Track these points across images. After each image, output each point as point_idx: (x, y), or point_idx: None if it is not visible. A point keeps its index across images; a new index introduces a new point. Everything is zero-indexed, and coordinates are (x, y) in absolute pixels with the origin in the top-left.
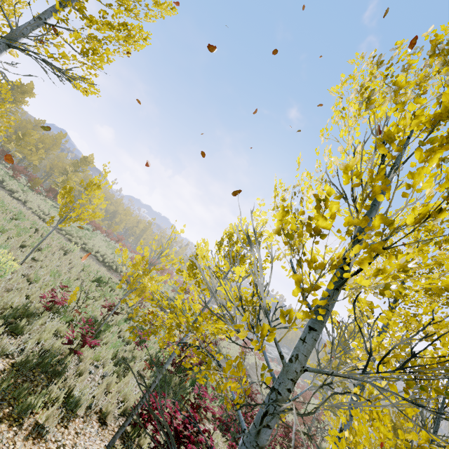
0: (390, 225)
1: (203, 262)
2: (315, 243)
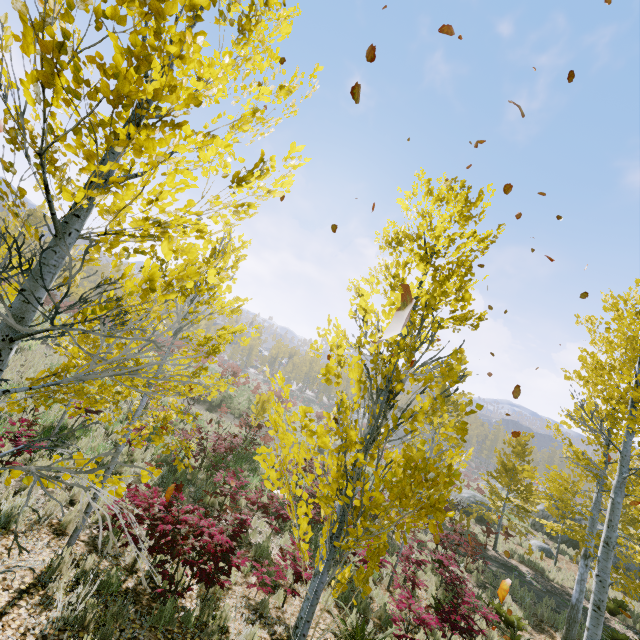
0: None
1: (131, 301)
2: None
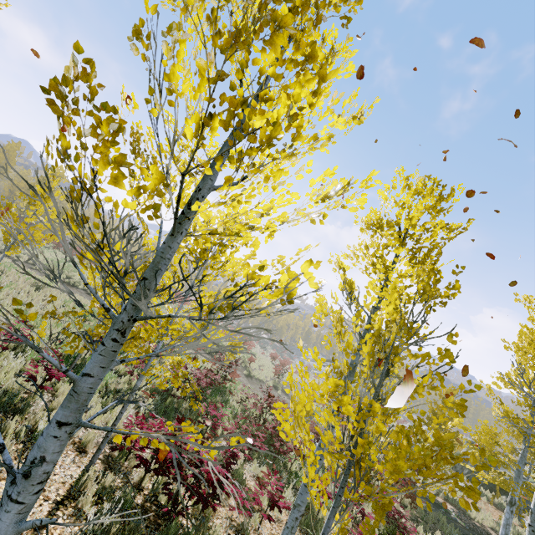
0: (120, 131)
1: None
2: (67, 169)
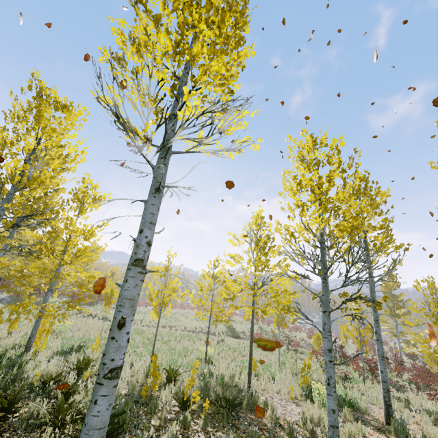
0: None
1: None
2: None
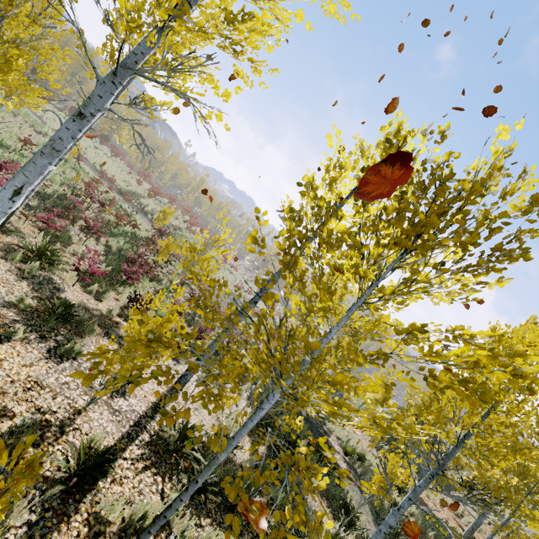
0: None
1: None
2: None
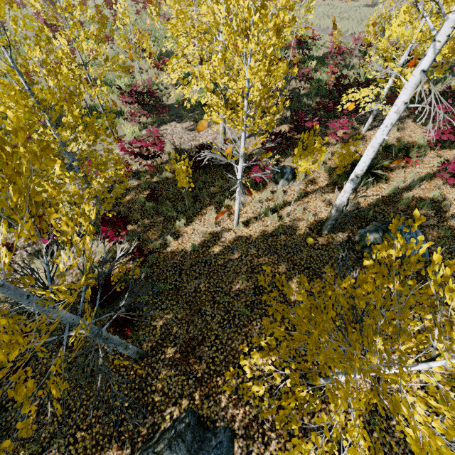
0: None
1: None
2: None
